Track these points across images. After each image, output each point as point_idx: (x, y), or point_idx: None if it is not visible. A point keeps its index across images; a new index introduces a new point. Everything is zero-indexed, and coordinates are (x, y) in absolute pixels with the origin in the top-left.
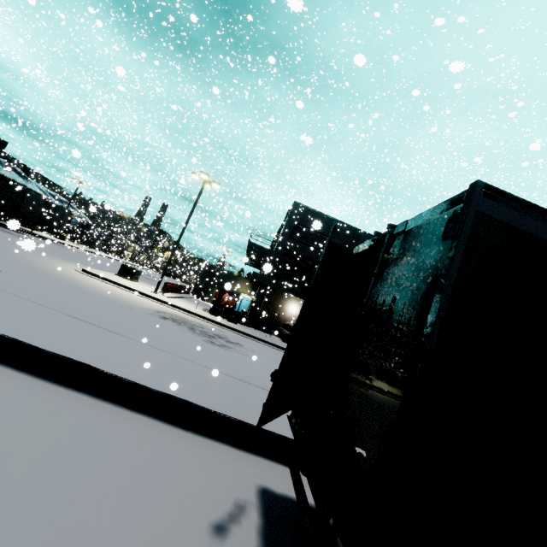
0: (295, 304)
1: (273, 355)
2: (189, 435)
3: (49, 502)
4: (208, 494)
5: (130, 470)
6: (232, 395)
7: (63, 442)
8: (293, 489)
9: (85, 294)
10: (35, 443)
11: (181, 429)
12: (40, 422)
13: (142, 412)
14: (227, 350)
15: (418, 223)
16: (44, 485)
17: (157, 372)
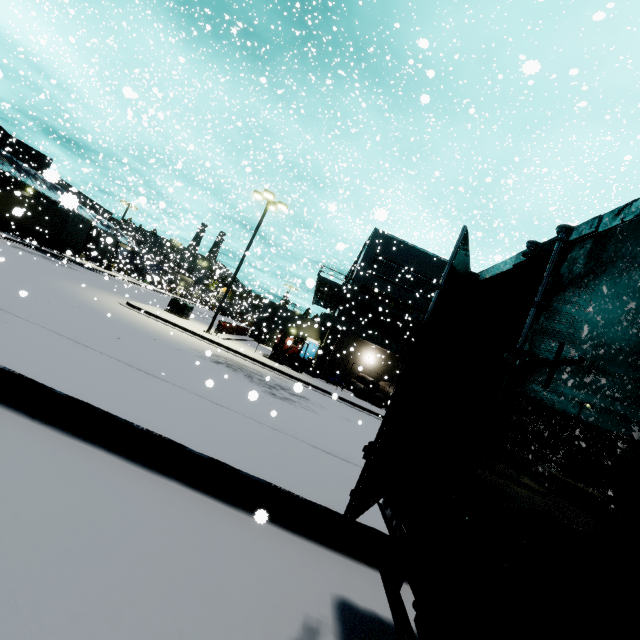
0: (371, 353)
1: (345, 413)
2: (243, 516)
3: (44, 616)
4: (266, 608)
5: (162, 567)
6: (298, 464)
7: (77, 521)
8: (382, 603)
9: (127, 330)
10: (38, 521)
11: (233, 508)
12: (50, 491)
13: (184, 481)
14: (291, 405)
15: (631, 215)
16: (40, 588)
17: (205, 429)
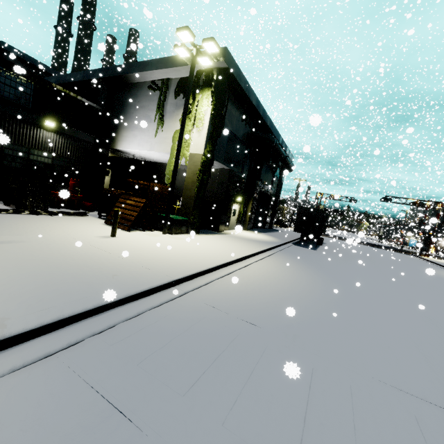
0: None
1: None
2: None
3: None
4: None
5: None
6: None
7: None
8: None
9: None
10: None
11: None
12: None
13: None
14: None
15: None
16: None
17: None
